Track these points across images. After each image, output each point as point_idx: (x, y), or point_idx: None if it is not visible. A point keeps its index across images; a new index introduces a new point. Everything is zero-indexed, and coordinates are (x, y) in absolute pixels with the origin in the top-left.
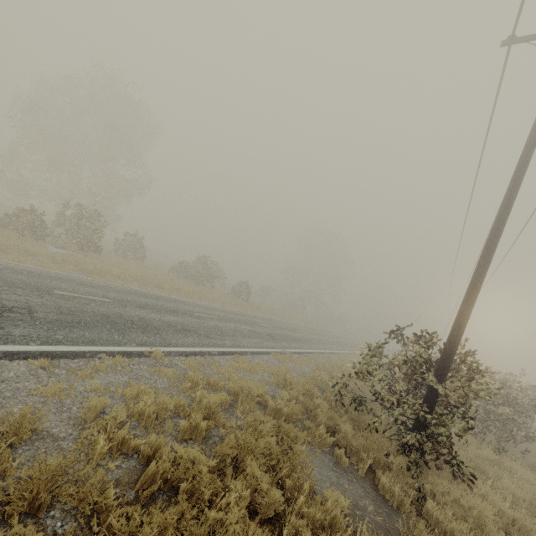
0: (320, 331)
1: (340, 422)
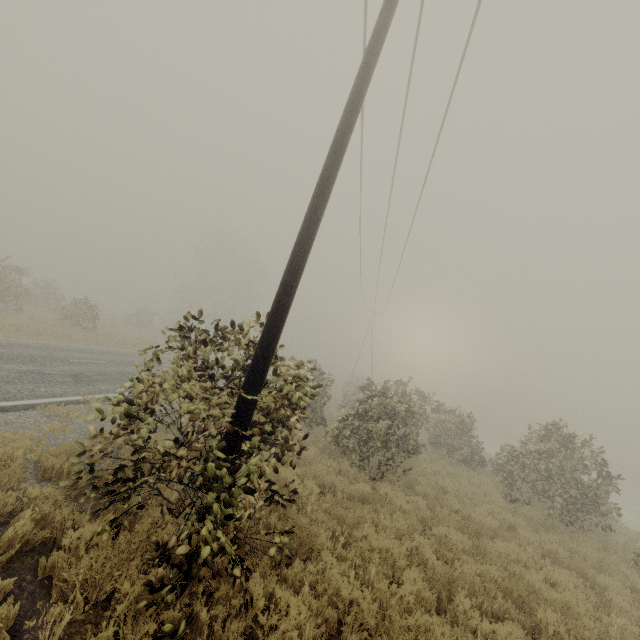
0: None
1: (69, 526)
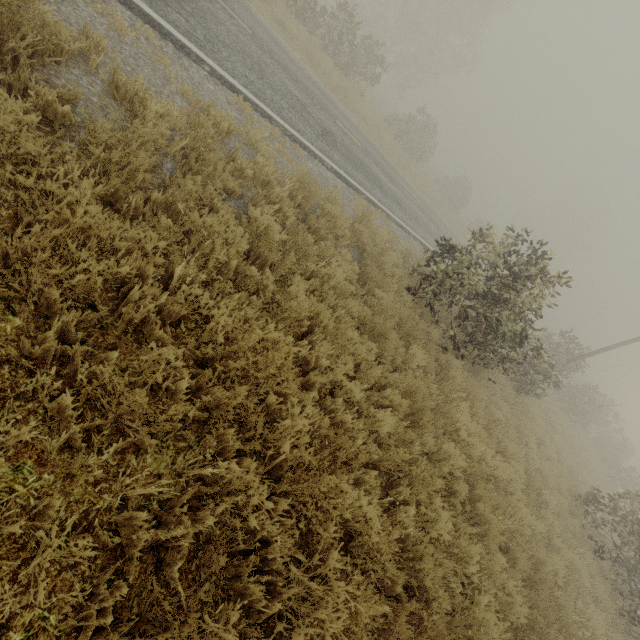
0: None
1: None
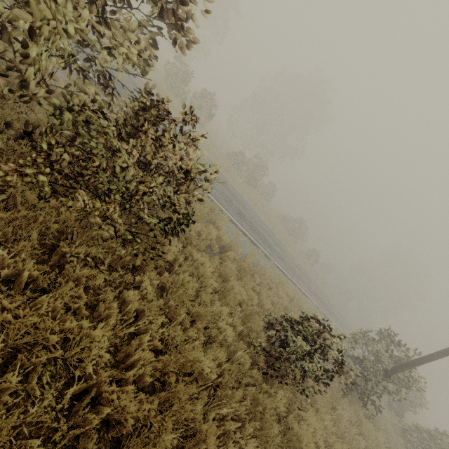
0: (349, 323)
1: None
